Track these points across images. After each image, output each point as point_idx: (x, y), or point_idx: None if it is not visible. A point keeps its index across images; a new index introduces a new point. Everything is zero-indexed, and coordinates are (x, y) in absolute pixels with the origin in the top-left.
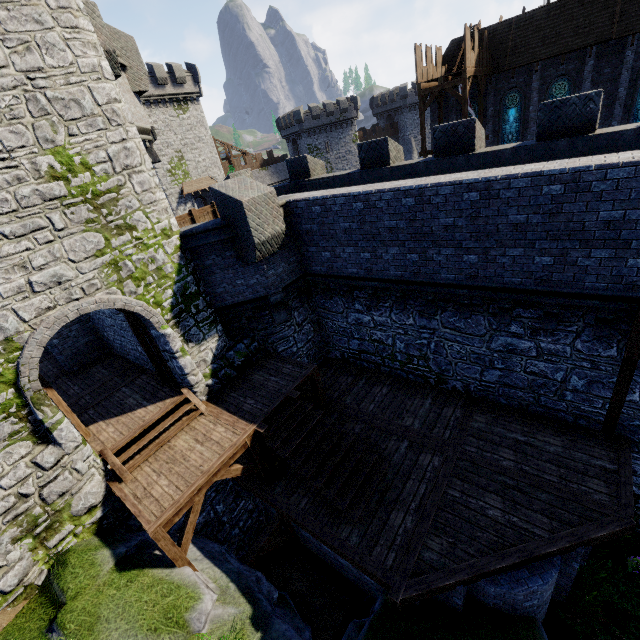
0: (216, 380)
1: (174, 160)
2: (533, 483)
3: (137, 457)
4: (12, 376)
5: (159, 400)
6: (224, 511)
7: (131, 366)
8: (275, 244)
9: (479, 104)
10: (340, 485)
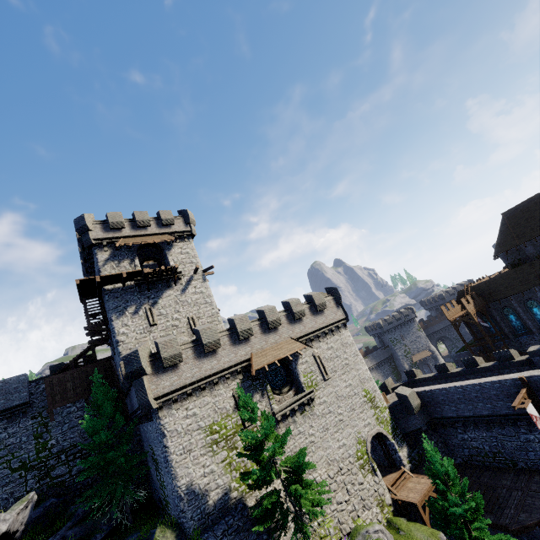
0: (411, 464)
1: None
2: None
3: (396, 490)
4: (365, 451)
5: (393, 472)
6: None
7: None
8: (418, 407)
9: (487, 319)
10: None
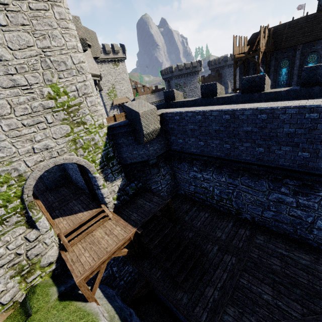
0: (119, 201)
1: (110, 88)
2: (291, 282)
3: (75, 238)
4: (20, 193)
5: (90, 209)
6: (117, 271)
7: (79, 189)
8: (154, 134)
9: (266, 65)
10: (179, 267)
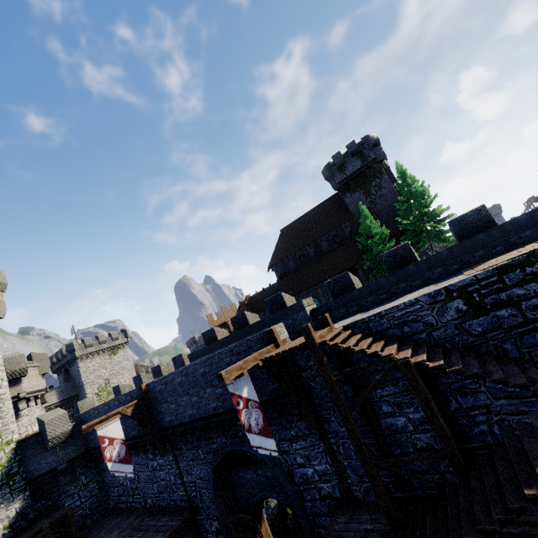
0: (10, 529)
1: (102, 385)
2: None
3: None
4: None
5: None
6: None
7: None
8: (64, 437)
9: None
10: None
